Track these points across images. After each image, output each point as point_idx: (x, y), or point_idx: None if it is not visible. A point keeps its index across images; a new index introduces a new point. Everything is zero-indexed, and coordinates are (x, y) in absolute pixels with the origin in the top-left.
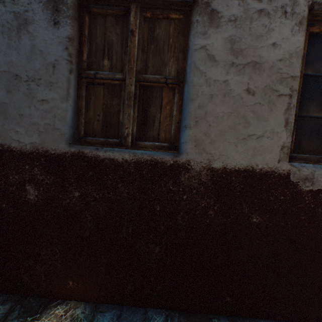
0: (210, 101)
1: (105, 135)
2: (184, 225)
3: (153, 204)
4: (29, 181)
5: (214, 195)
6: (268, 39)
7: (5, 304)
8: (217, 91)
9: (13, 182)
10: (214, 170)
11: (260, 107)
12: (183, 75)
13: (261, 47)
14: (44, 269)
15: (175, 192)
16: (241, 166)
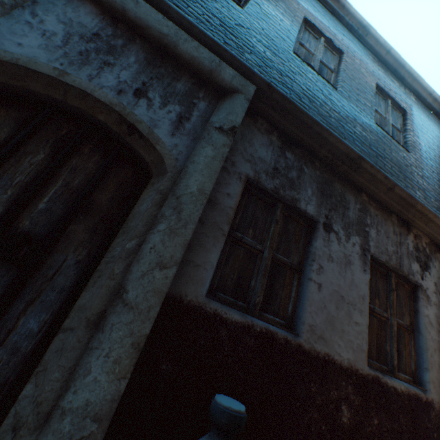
0: (434, 352)
1: (377, 360)
2: None
3: (420, 439)
4: (343, 399)
5: None
6: None
7: None
8: (436, 347)
9: (332, 398)
10: None
11: None
12: (413, 326)
13: None
14: None
15: (429, 428)
16: None
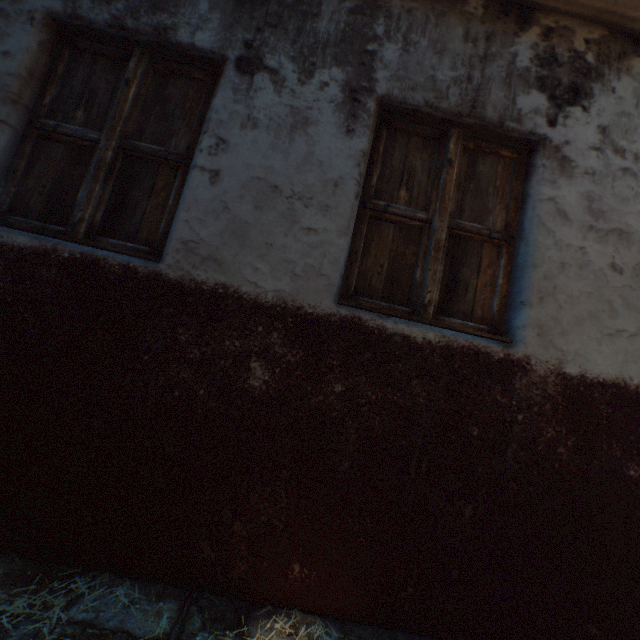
0: (560, 272)
1: (388, 298)
2: (517, 469)
3: (467, 423)
4: (258, 353)
5: (566, 420)
6: (636, 205)
7: (166, 601)
8: (570, 260)
9: (229, 351)
10: (566, 378)
11: (631, 293)
12: (514, 230)
13: (628, 212)
14: (248, 532)
15: (505, 406)
16: (607, 376)
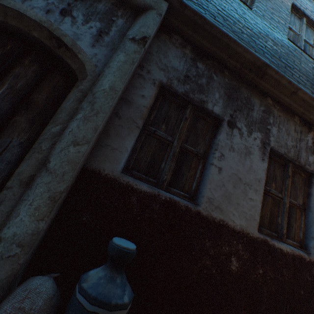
0: None
1: (269, 228)
2: (313, 308)
3: (299, 288)
4: (234, 253)
5: None
6: None
7: None
8: None
9: (224, 252)
10: None
11: None
12: (305, 205)
13: None
14: None
15: (309, 281)
16: None
